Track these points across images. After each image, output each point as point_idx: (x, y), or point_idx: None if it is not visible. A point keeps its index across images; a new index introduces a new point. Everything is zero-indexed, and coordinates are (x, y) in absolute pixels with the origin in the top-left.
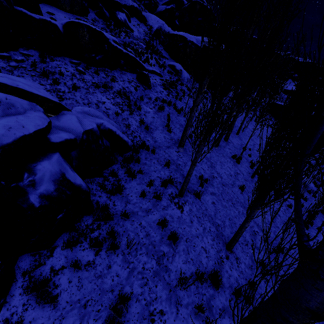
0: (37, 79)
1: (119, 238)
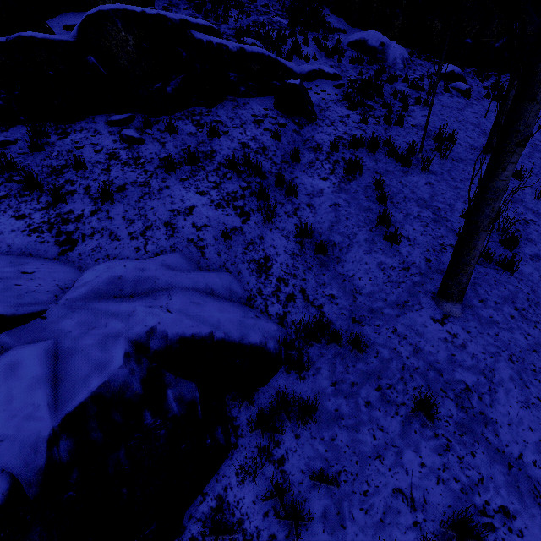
0: (12, 205)
1: None
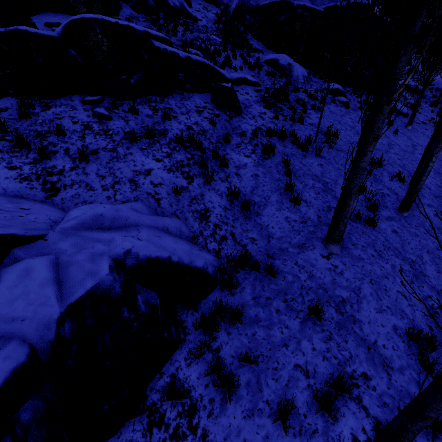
0: (5, 158)
1: None
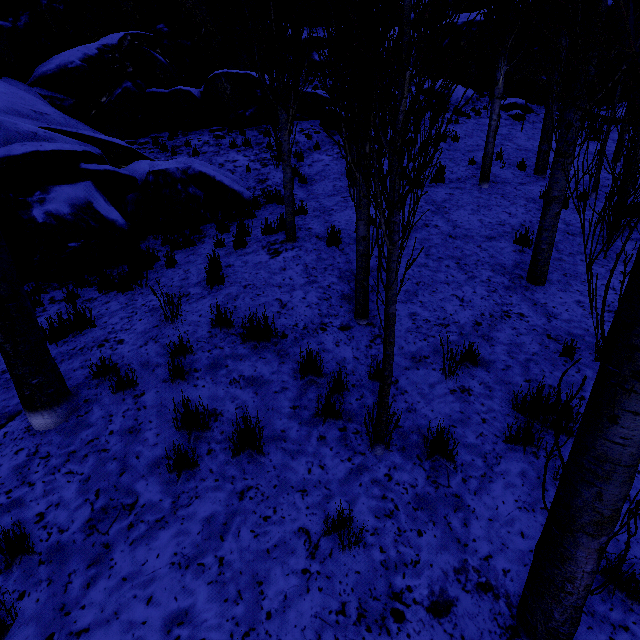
0: (154, 155)
1: (145, 282)
